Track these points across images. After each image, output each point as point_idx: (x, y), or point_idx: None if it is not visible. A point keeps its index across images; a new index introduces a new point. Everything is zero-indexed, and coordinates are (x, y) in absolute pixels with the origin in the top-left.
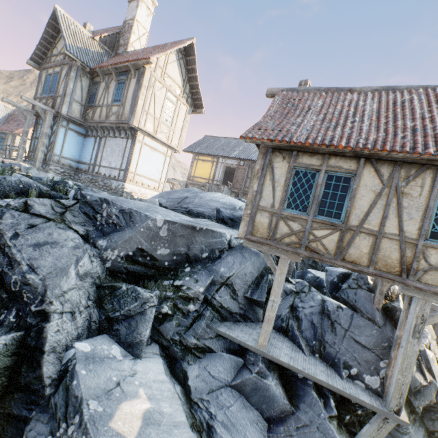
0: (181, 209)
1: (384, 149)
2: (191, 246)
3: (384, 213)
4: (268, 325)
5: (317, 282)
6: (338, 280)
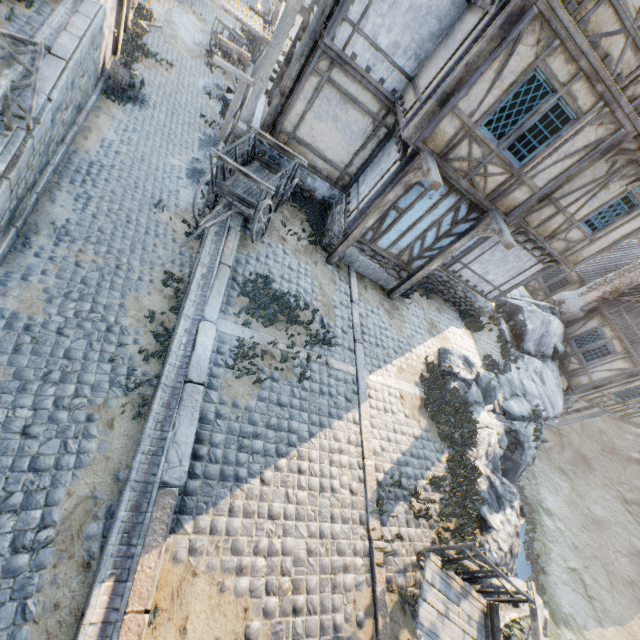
0: (539, 354)
1: None
2: None
3: (638, 402)
4: None
5: None
6: None
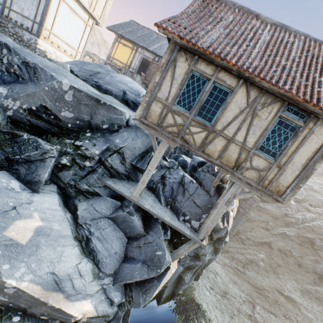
0: (91, 81)
1: (259, 76)
2: (94, 116)
3: (239, 126)
4: (142, 185)
5: (184, 164)
6: (197, 165)
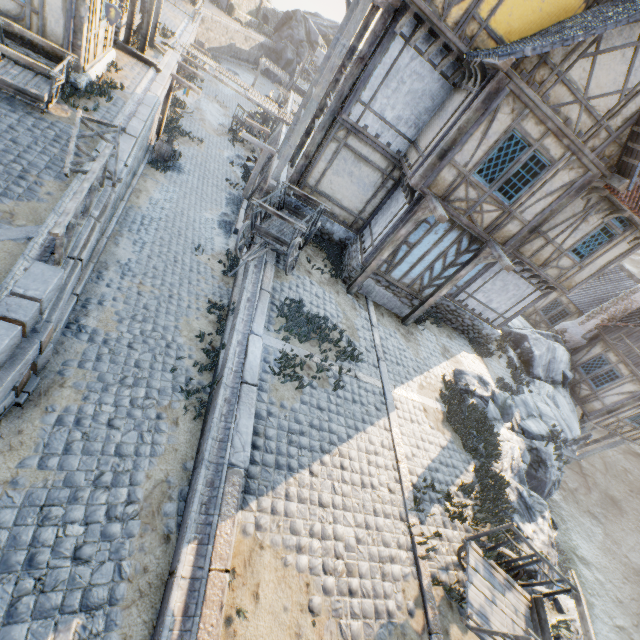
0: (549, 380)
1: None
2: None
3: None
4: None
5: None
6: None
